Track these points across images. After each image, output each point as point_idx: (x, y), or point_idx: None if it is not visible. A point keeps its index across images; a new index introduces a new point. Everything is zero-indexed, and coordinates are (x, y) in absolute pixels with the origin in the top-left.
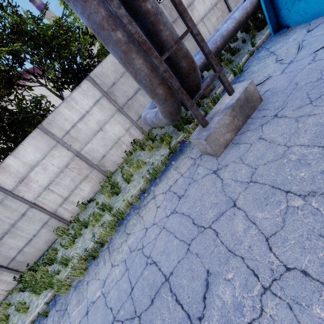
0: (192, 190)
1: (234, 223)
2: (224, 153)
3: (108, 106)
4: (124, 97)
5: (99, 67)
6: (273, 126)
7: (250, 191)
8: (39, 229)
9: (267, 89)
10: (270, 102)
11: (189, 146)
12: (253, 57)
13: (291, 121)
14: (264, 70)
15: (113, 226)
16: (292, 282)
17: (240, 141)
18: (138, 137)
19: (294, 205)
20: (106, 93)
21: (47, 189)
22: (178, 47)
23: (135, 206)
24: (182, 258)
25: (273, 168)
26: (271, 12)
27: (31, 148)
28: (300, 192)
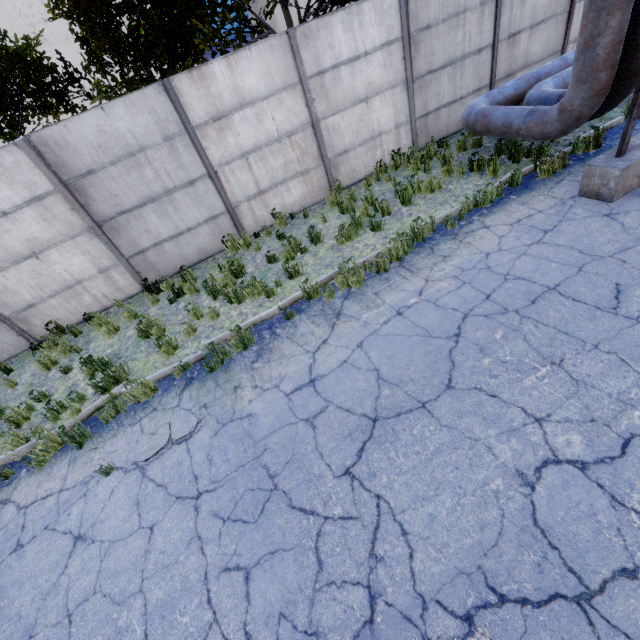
0: (568, 227)
1: None
2: (620, 200)
3: (397, 63)
4: (426, 64)
5: None
6: None
7: None
8: (201, 222)
9: None
10: None
11: (544, 184)
12: None
13: None
14: None
15: (415, 242)
16: None
17: None
18: (404, 149)
19: None
20: (408, 37)
21: (245, 158)
22: None
23: (443, 232)
24: (572, 276)
25: None
26: None
27: (258, 65)
28: None
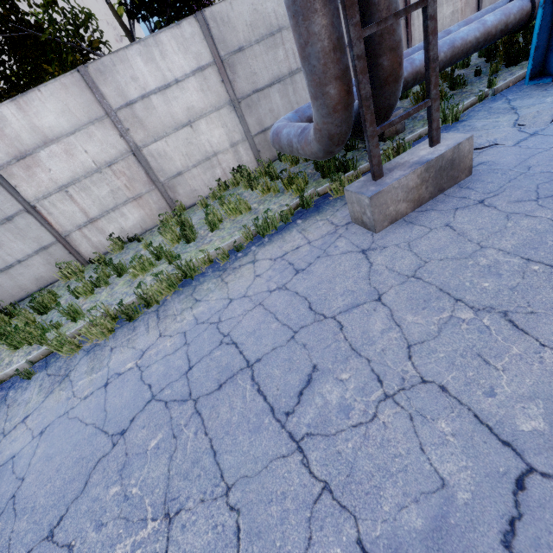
0: (320, 266)
1: (371, 319)
2: (387, 230)
3: (216, 86)
4: (249, 84)
5: (226, 4)
6: (472, 215)
7: (407, 287)
8: (31, 253)
9: (483, 161)
10: (482, 180)
11: (334, 205)
12: (482, 105)
13: (499, 216)
14: (491, 131)
15: (175, 282)
16: (423, 395)
17: (416, 221)
18: (247, 165)
19: (461, 317)
20: (221, 61)
21: (64, 191)
22: (390, 27)
23: (217, 266)
24: (280, 345)
25: (450, 268)
26: (543, 40)
27: (54, 104)
28: (475, 304)
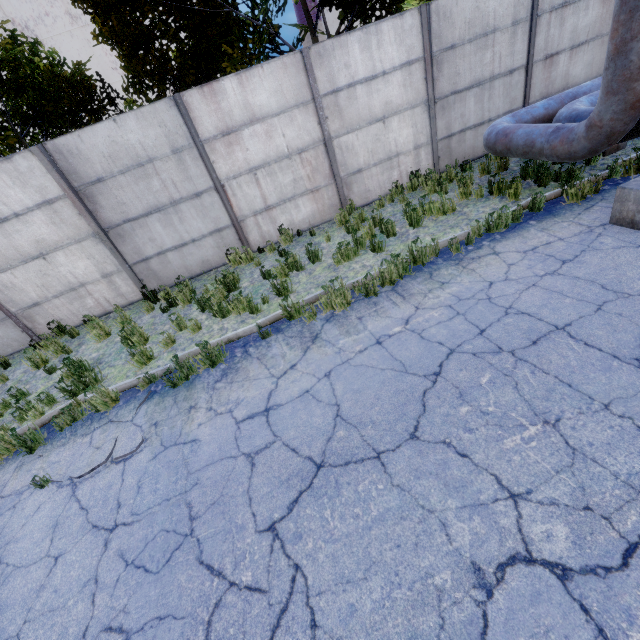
0: (592, 258)
1: None
2: None
3: (418, 83)
4: (449, 84)
5: None
6: None
7: None
8: (206, 234)
9: None
10: None
11: (571, 209)
12: None
13: None
14: None
15: (412, 265)
16: None
17: None
18: (424, 171)
19: None
20: (431, 57)
21: (253, 173)
22: None
23: (447, 256)
24: (588, 314)
25: None
26: None
27: (270, 83)
28: None
